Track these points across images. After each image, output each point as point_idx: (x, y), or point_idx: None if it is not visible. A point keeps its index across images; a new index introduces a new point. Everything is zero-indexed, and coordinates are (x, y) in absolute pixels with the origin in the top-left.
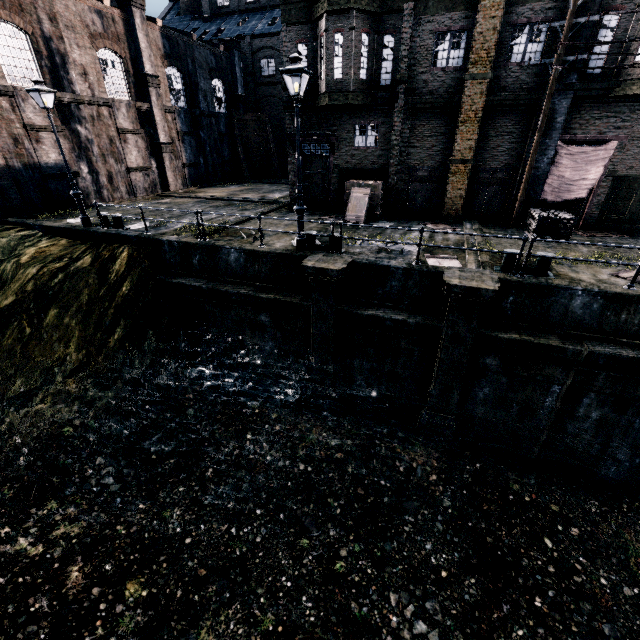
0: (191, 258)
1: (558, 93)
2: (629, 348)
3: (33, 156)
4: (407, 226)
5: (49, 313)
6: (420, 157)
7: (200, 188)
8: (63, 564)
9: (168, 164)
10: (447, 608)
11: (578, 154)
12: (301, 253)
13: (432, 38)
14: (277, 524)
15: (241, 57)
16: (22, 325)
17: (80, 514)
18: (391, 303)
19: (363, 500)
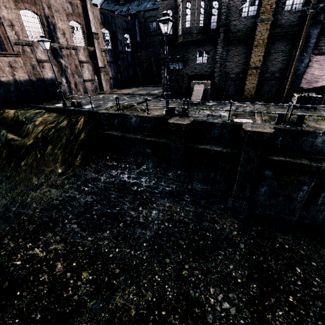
0: (113, 121)
1: (312, 26)
2: None
3: (41, 74)
4: (223, 104)
5: (48, 147)
6: (231, 67)
7: (118, 89)
8: (54, 261)
9: (103, 77)
10: (240, 297)
11: (323, 60)
12: (167, 117)
13: (239, 1)
14: (153, 251)
15: (139, 22)
16: (36, 153)
17: (62, 240)
18: (214, 142)
19: (197, 242)
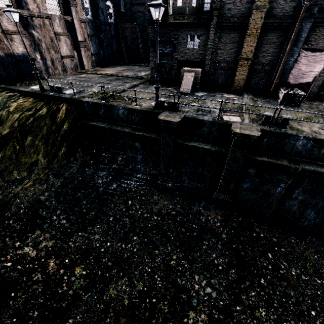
0: (99, 111)
1: (305, 19)
2: (323, 167)
3: (10, 49)
4: (213, 95)
5: (27, 139)
6: (223, 55)
7: (101, 68)
8: (46, 259)
9: (83, 54)
10: (221, 282)
11: (311, 56)
12: (157, 111)
13: None
14: (144, 243)
15: None
16: (14, 144)
17: (51, 237)
18: (203, 139)
19: (184, 233)
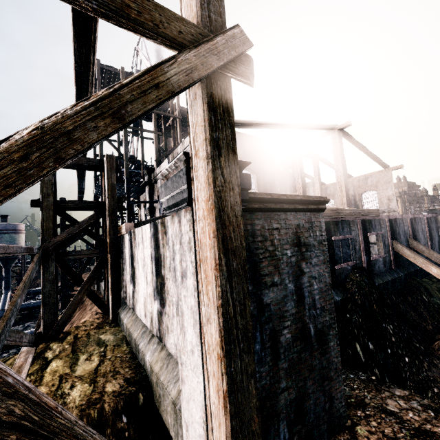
0: None
1: None
2: None
3: None
4: None
5: None
6: None
7: None
8: None
9: None
10: None
11: None
12: None
13: None
14: None
15: None
16: None
17: None
18: None
19: None
